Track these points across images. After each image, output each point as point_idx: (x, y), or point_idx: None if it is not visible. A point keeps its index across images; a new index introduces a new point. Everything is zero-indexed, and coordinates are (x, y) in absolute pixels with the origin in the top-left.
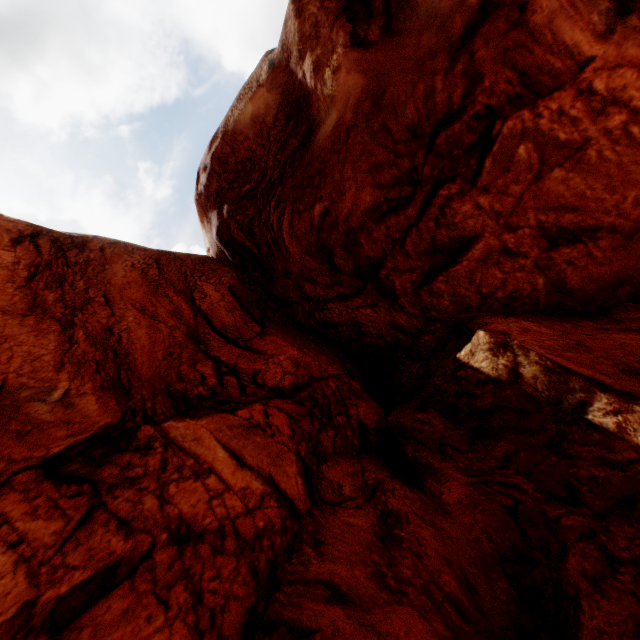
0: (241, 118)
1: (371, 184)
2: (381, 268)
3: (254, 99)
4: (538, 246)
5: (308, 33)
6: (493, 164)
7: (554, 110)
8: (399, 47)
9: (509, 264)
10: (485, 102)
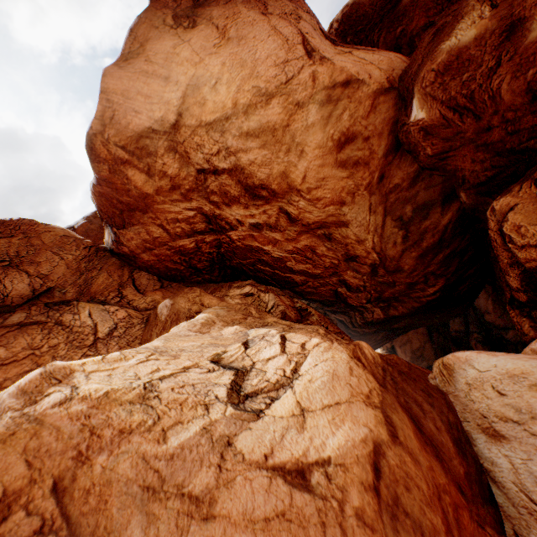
0: None
1: (424, 17)
2: None
3: None
4: None
5: None
6: None
7: None
8: None
9: None
10: None
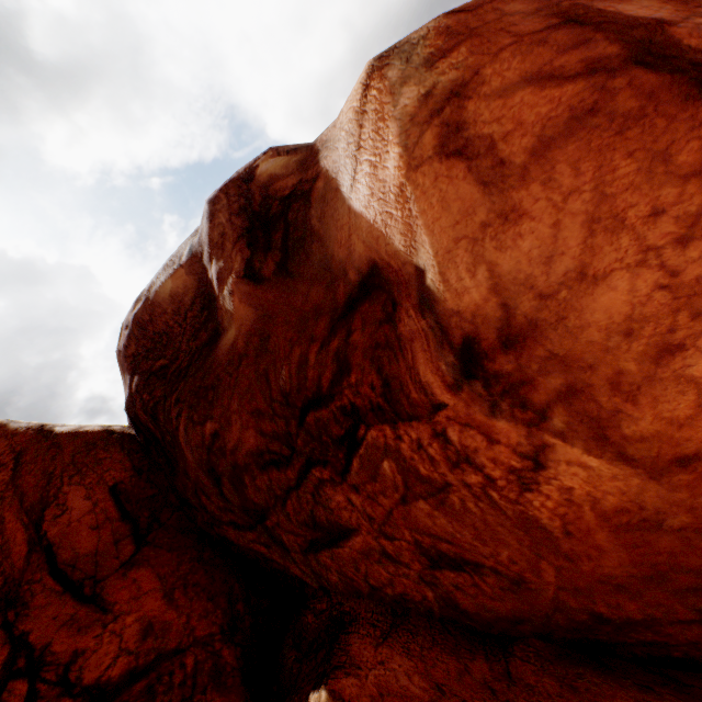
0: (161, 290)
1: (255, 426)
2: (267, 517)
3: (174, 276)
4: (420, 561)
5: (216, 240)
6: (361, 466)
7: (414, 438)
8: (291, 290)
9: (393, 567)
10: (352, 398)
